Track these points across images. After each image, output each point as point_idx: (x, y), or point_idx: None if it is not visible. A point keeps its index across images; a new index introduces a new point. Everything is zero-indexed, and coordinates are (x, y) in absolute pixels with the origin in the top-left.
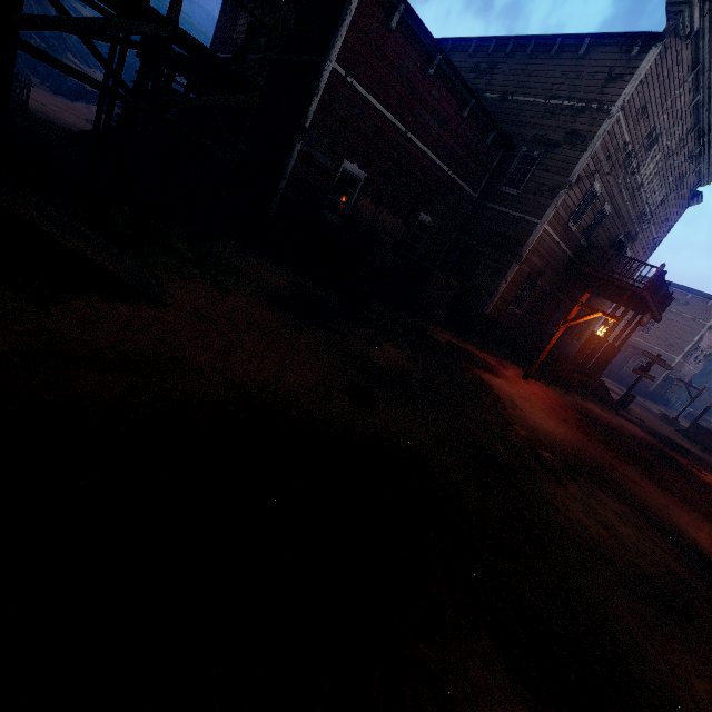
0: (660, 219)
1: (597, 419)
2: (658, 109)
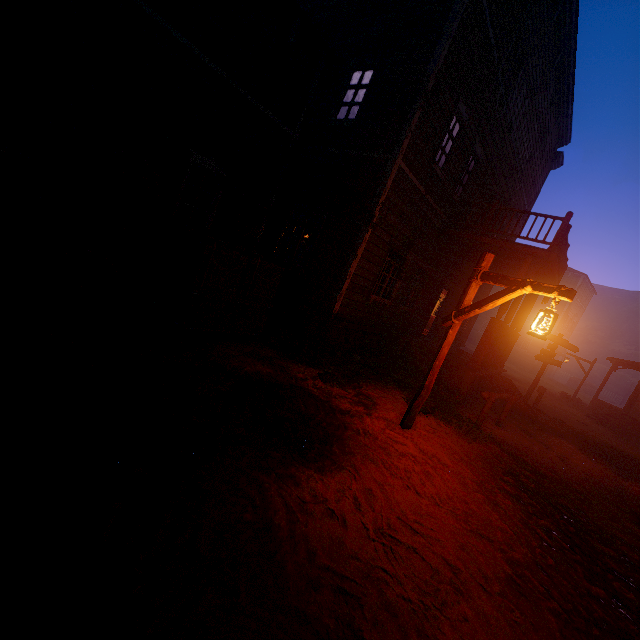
0: (529, 181)
1: (543, 479)
2: (522, 4)
